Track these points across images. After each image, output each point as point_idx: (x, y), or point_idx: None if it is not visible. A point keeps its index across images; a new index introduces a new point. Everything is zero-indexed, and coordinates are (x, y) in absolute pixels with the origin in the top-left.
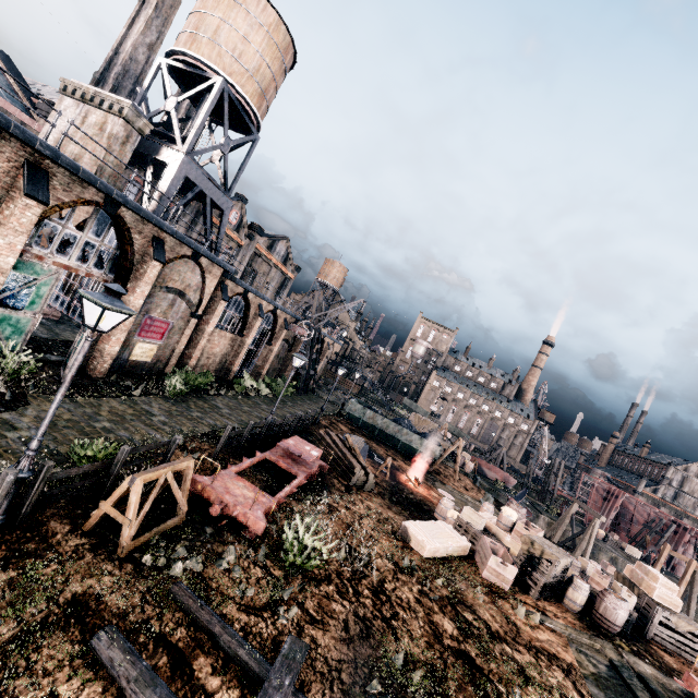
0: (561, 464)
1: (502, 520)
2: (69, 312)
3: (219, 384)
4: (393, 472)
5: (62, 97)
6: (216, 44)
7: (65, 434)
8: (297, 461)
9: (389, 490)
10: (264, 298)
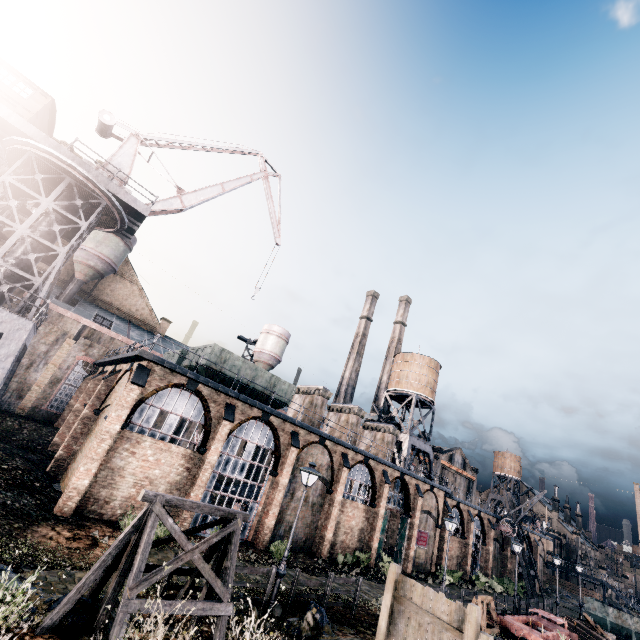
0: None
1: None
2: None
3: (463, 581)
4: None
5: (363, 430)
6: (408, 381)
7: None
8: (548, 625)
9: None
10: (470, 505)
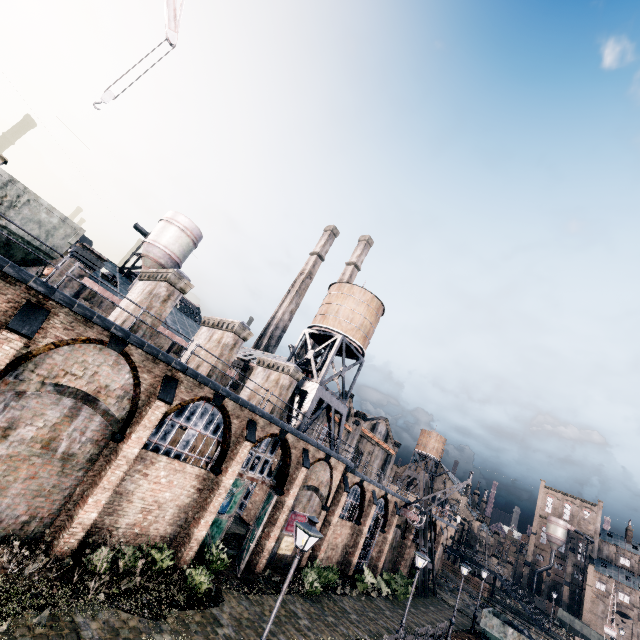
0: None
1: None
2: None
3: (342, 580)
4: None
5: (257, 367)
6: (337, 317)
7: (248, 634)
8: None
9: None
10: (376, 485)
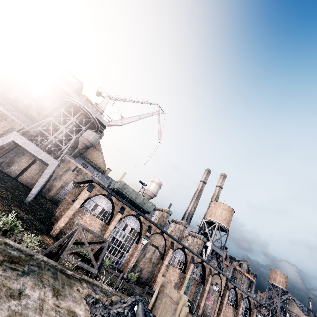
0: None
1: None
2: None
3: None
4: None
5: (188, 236)
6: (215, 215)
7: None
8: None
9: None
10: (242, 290)
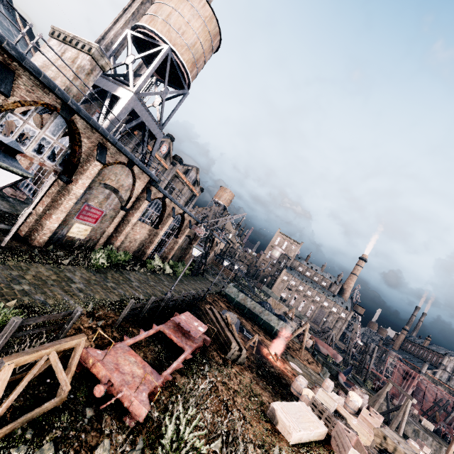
0: (375, 348)
1: (349, 404)
2: (33, 196)
3: (135, 262)
4: (257, 346)
5: (50, 39)
6: (167, 23)
7: None
8: (185, 335)
9: (256, 363)
10: (177, 203)
